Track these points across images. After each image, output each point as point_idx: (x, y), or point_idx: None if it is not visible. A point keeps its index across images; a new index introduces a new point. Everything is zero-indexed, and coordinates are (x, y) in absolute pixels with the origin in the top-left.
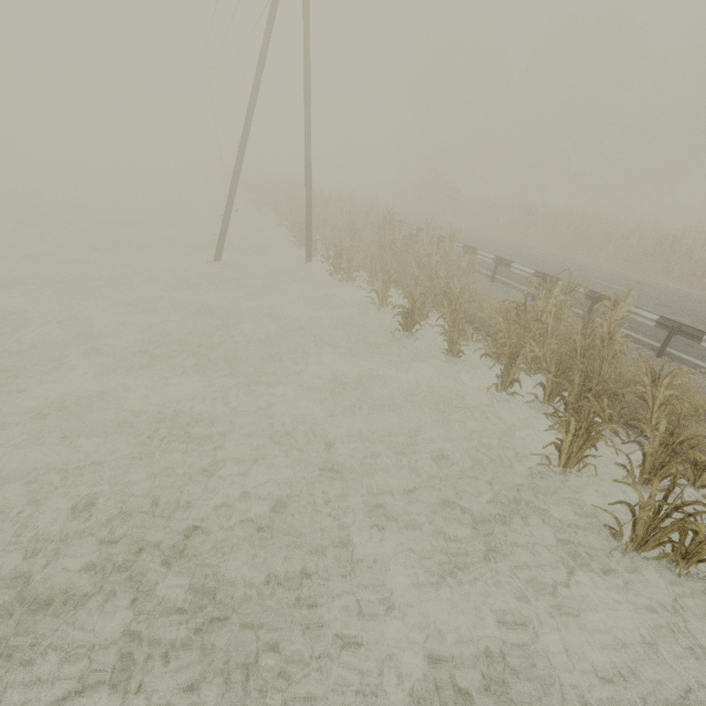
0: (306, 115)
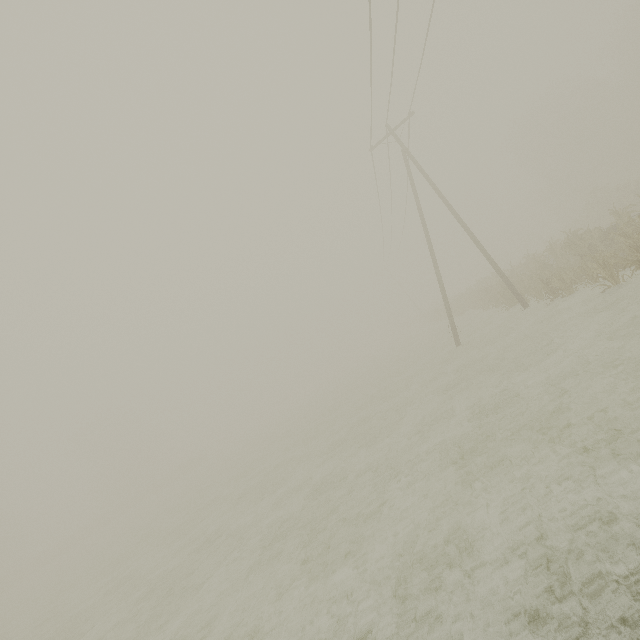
0: (462, 226)
